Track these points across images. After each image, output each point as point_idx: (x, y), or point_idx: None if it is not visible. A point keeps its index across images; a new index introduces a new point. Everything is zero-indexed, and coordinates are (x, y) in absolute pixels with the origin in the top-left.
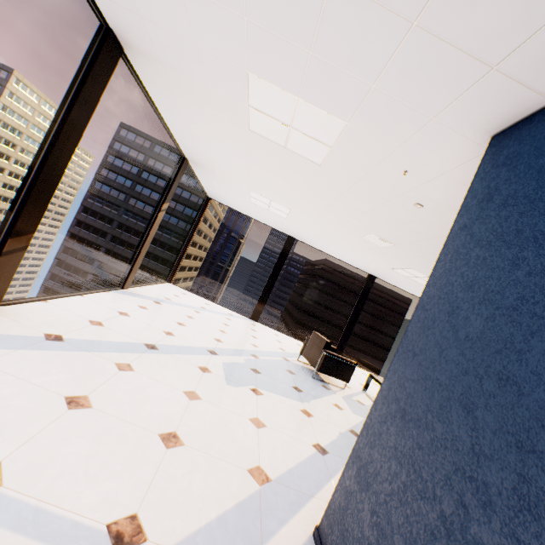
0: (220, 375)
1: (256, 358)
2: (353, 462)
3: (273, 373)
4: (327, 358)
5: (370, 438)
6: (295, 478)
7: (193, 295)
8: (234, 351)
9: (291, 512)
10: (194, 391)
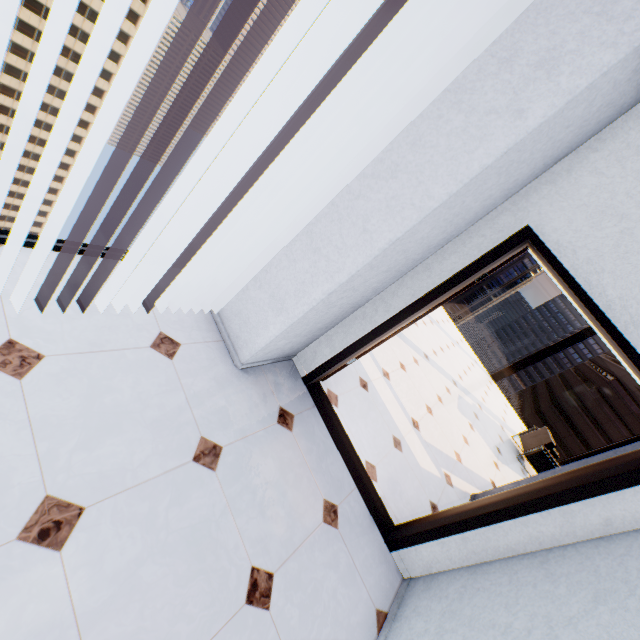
0: (454, 400)
1: (480, 408)
2: (514, 484)
3: (487, 427)
4: (541, 453)
5: (531, 480)
6: (473, 476)
7: (453, 325)
8: (467, 392)
9: (465, 480)
10: (441, 397)
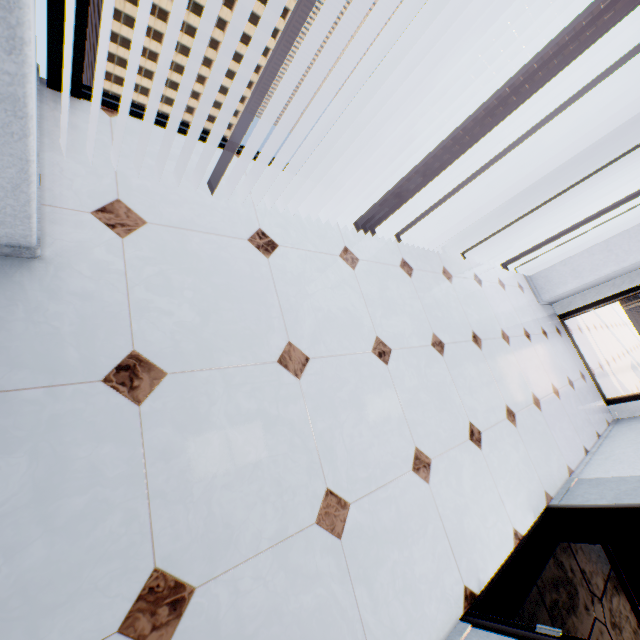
0: (628, 363)
1: None
2: None
3: None
4: None
5: None
6: None
7: (622, 309)
8: (636, 362)
9: None
10: (619, 356)
